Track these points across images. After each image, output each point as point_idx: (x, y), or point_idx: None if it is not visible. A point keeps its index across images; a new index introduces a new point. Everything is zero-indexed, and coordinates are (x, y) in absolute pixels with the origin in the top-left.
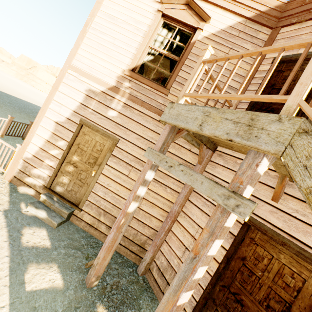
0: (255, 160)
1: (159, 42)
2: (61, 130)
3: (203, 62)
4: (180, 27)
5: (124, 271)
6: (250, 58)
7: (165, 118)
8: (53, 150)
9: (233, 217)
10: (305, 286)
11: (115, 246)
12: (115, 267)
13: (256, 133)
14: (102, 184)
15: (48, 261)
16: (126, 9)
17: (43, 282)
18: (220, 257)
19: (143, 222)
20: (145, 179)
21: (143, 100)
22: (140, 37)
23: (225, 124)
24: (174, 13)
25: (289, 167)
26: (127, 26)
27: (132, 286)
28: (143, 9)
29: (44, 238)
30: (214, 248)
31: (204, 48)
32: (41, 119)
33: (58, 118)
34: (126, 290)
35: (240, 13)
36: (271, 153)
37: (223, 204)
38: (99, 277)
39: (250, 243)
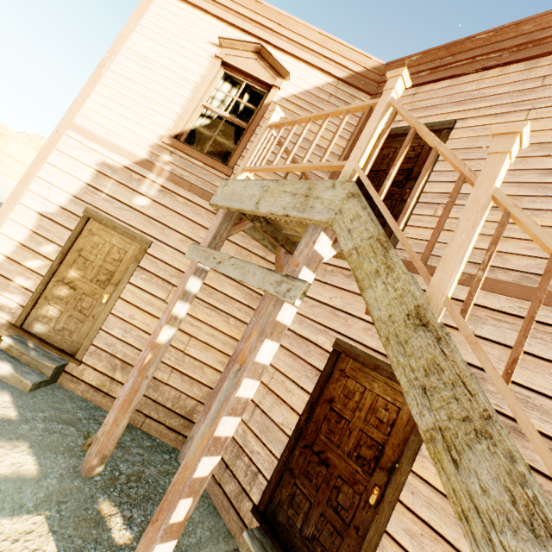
0: (313, 237)
1: (219, 100)
2: (49, 227)
3: (269, 127)
4: (248, 82)
5: (153, 458)
6: (346, 131)
7: (217, 200)
8: (33, 260)
9: (289, 310)
10: (400, 417)
11: (135, 402)
12: (138, 452)
13: (311, 204)
14: (120, 315)
15: (10, 437)
16: (168, 50)
17: (0, 466)
18: (302, 406)
19: (191, 376)
20: (186, 290)
21: (192, 182)
22: (189, 91)
23: (284, 198)
24: (240, 62)
25: (337, 234)
26: (168, 73)
27: (167, 478)
28: (194, 53)
29: (4, 406)
30: (265, 352)
31: (270, 108)
32: (12, 207)
33: (45, 207)
34: (155, 483)
35: (329, 72)
36: (323, 223)
37: (275, 292)
38: (106, 458)
39: (340, 377)
